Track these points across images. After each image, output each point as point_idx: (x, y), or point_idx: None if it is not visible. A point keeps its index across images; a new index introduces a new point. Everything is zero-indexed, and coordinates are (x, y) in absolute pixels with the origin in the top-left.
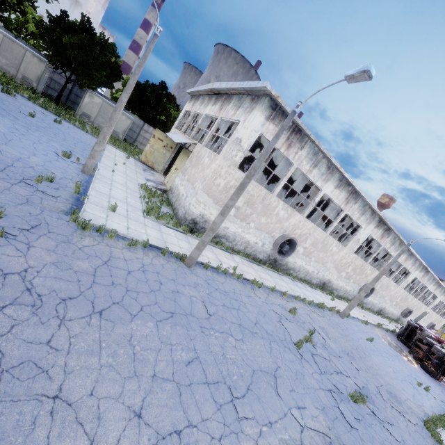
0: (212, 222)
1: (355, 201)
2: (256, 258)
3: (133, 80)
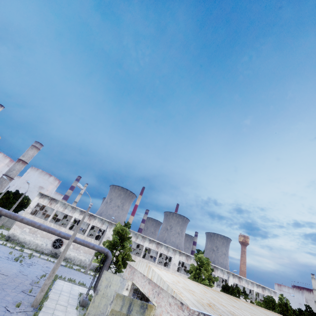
0: (18, 236)
1: (95, 218)
2: (43, 252)
3: None
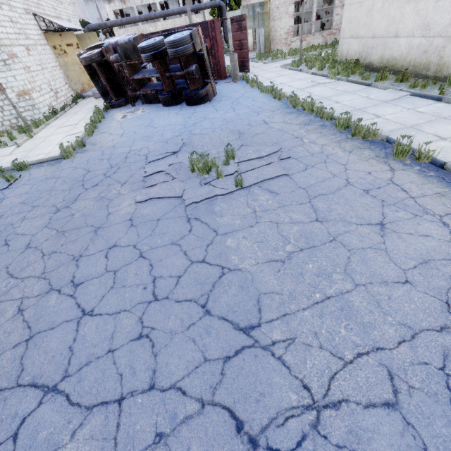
0: None
1: None
2: None
3: None
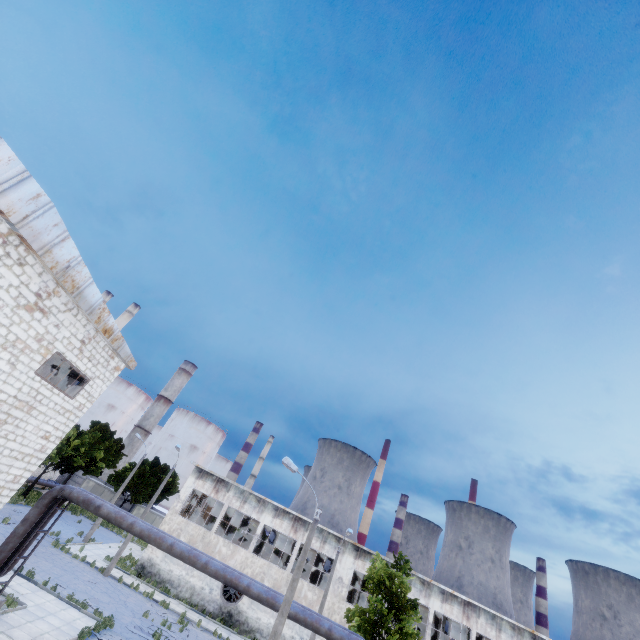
0: (158, 565)
1: (305, 527)
2: (205, 609)
3: (127, 479)
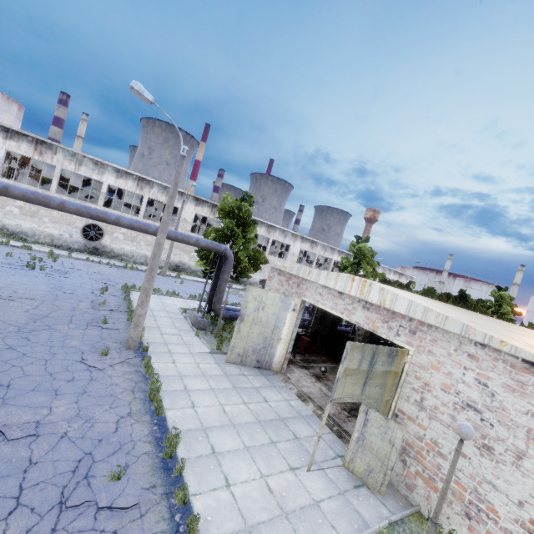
0: (0, 222)
1: (150, 186)
2: (71, 248)
3: None
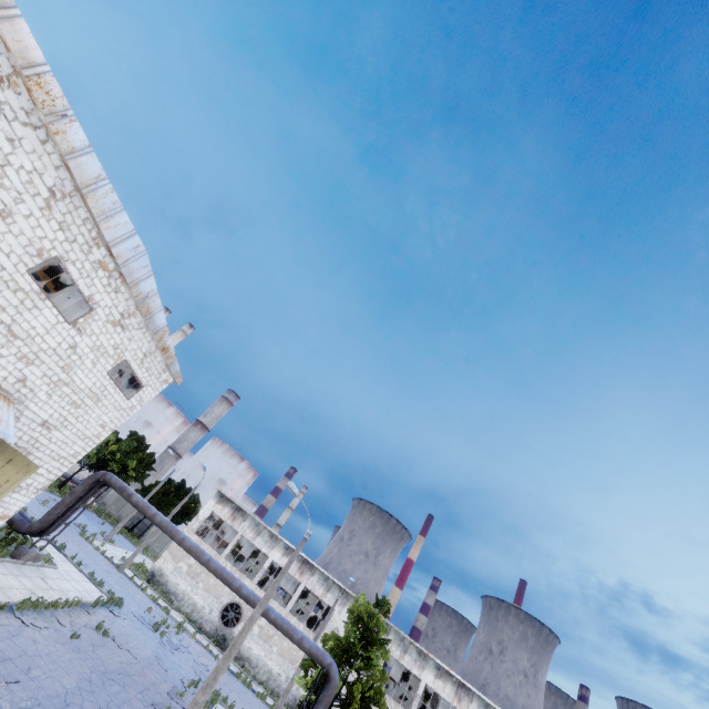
0: (167, 576)
1: (312, 572)
2: (202, 627)
3: (154, 491)
